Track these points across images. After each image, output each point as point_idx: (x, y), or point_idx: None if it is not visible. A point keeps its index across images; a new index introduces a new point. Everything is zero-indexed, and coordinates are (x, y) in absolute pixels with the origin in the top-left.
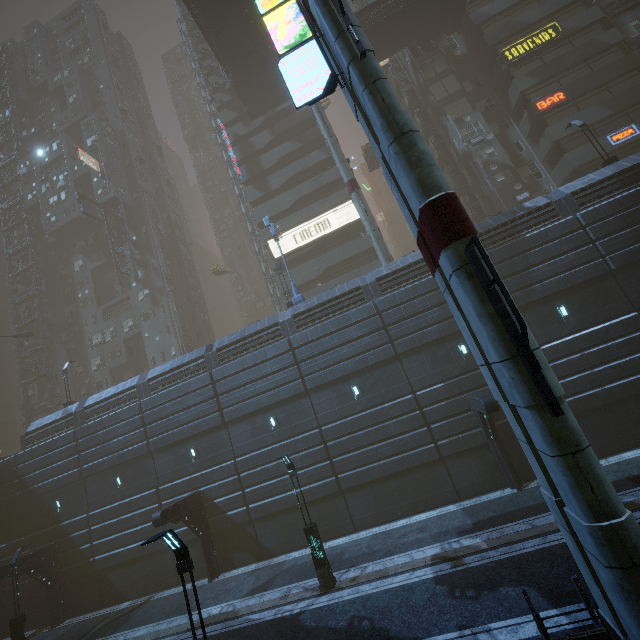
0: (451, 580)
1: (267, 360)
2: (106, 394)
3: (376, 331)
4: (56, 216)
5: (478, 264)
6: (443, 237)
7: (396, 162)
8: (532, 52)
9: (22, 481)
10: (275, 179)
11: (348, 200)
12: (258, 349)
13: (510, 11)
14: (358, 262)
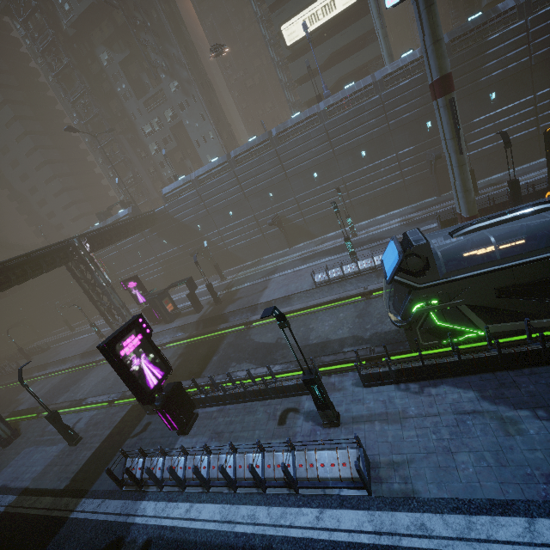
0: (407, 224)
1: (311, 139)
2: (208, 168)
3: (379, 116)
4: (68, 3)
5: (452, 105)
6: (442, 93)
7: (431, 54)
8: None
9: (174, 219)
10: None
11: None
12: (304, 132)
13: None
14: (355, 45)
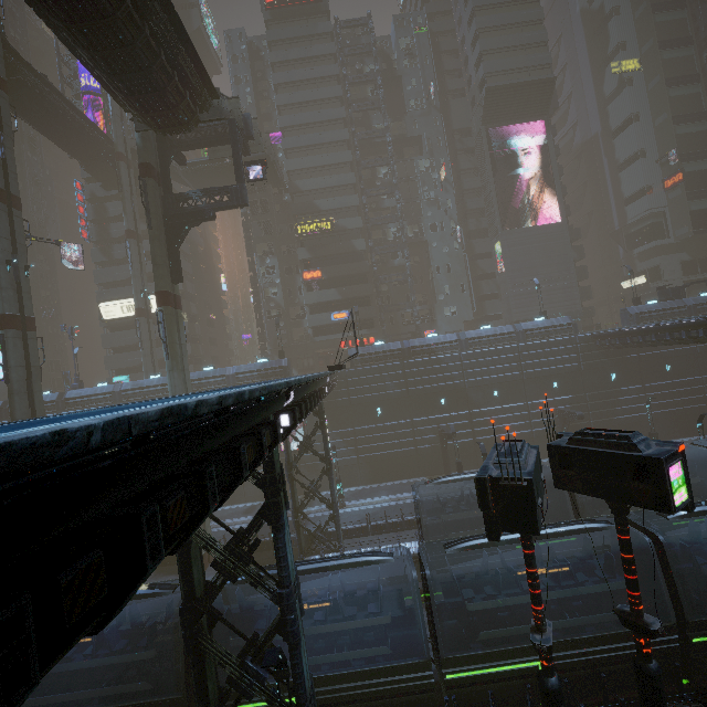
0: None
1: None
2: None
3: None
4: None
5: None
6: None
7: None
8: (314, 234)
9: None
10: (119, 250)
11: None
12: None
13: (315, 192)
14: None
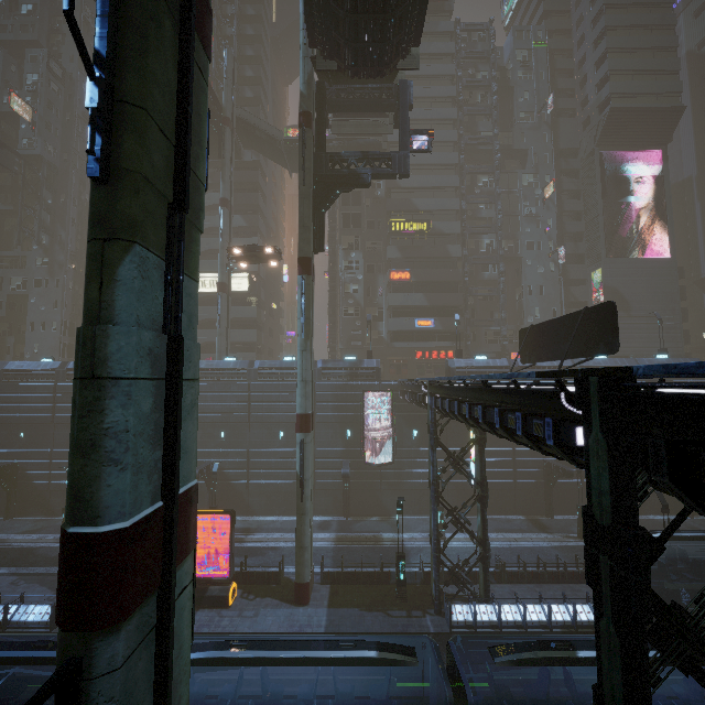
0: None
1: None
2: None
3: None
4: None
5: None
6: None
7: None
8: (408, 233)
9: None
10: None
11: (245, 272)
12: None
13: (414, 190)
14: (236, 323)
